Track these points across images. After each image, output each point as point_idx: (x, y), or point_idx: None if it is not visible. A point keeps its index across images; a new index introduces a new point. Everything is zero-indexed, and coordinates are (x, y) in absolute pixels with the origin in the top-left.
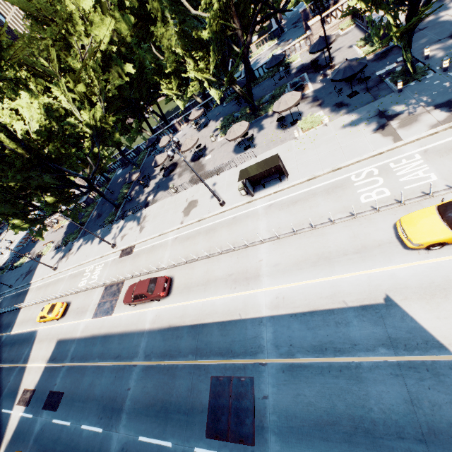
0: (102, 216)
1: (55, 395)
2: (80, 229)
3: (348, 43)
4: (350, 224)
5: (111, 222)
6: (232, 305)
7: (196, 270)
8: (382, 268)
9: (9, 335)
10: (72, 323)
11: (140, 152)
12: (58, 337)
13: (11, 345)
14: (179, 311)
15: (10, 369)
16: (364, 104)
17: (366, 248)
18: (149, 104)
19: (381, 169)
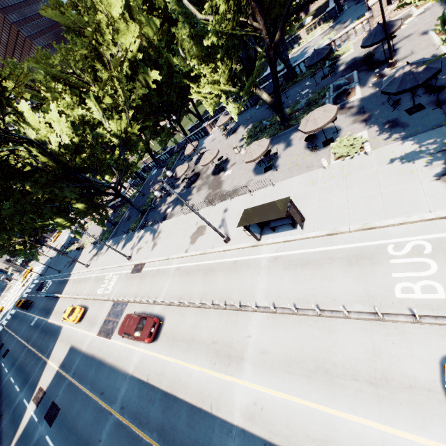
0: (131, 219)
1: (54, 407)
2: (112, 229)
3: (423, 27)
4: (371, 329)
5: (133, 230)
6: (207, 387)
7: (185, 319)
8: (407, 434)
9: (47, 322)
10: (83, 333)
11: (173, 154)
12: (72, 343)
13: (45, 333)
14: (159, 366)
15: (38, 359)
16: (430, 128)
17: (388, 383)
18: (181, 106)
19: (437, 245)
